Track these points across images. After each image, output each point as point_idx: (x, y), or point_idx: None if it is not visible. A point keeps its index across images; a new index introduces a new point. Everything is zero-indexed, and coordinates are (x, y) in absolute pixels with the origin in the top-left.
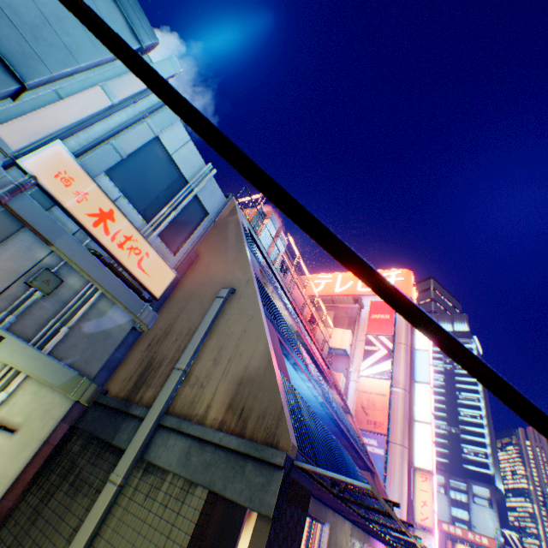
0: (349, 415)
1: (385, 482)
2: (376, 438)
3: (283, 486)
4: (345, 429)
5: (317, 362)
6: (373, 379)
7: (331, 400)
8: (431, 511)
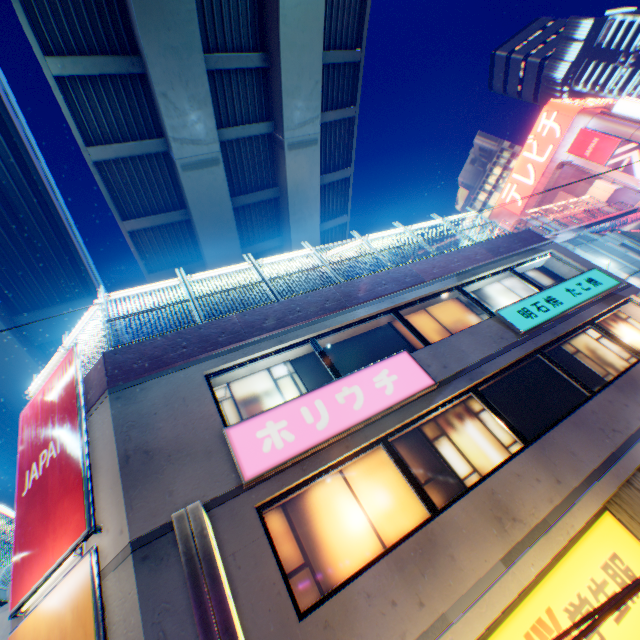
0: None
1: None
2: None
3: None
4: None
5: None
6: None
7: None
8: None
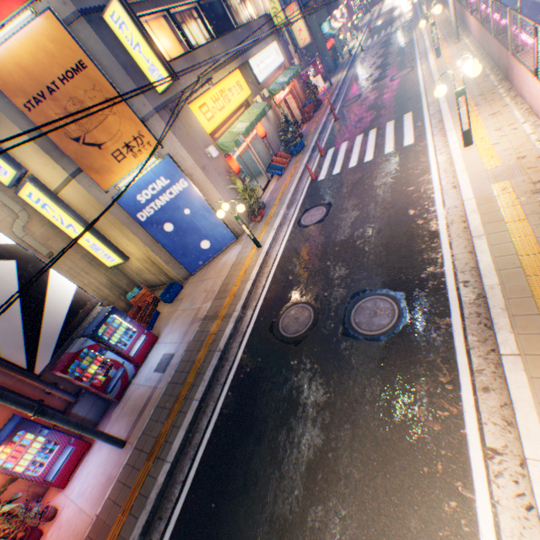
0: None
1: None
2: None
3: None
4: None
5: None
6: None
7: None
8: None
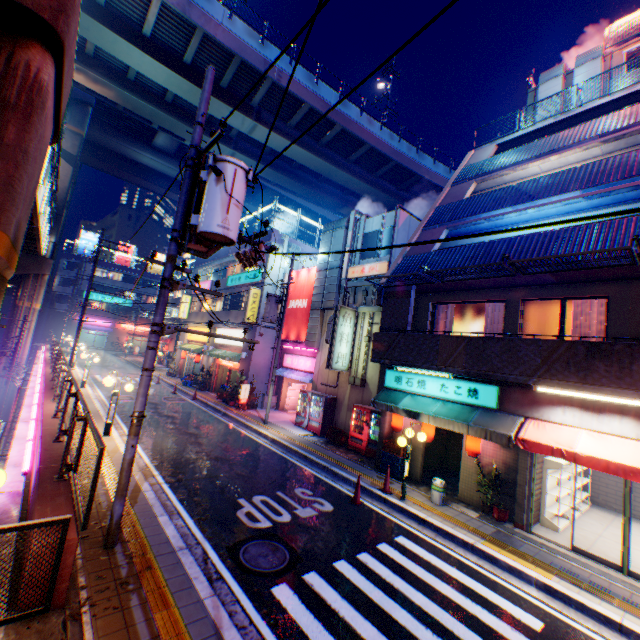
0: None
1: None
2: None
3: (379, 296)
4: None
5: None
6: None
7: None
8: None
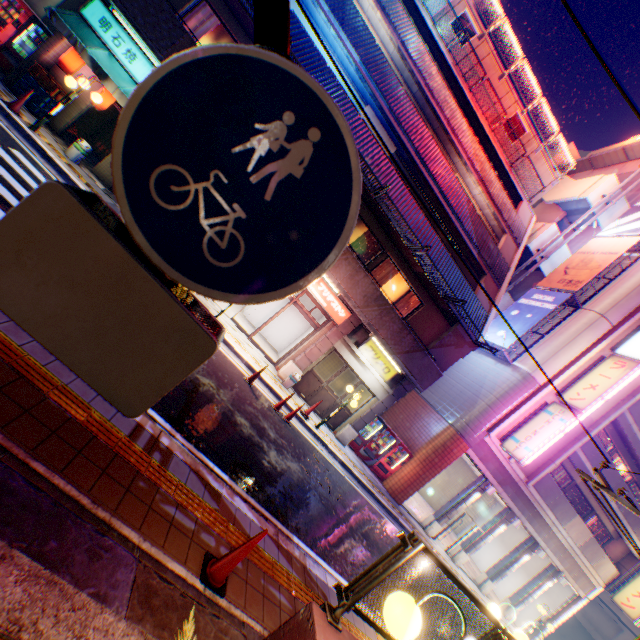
0: (505, 236)
1: (537, 342)
2: (555, 296)
3: None
4: (411, 149)
5: (434, 111)
6: (612, 239)
7: (397, 106)
8: (594, 396)
